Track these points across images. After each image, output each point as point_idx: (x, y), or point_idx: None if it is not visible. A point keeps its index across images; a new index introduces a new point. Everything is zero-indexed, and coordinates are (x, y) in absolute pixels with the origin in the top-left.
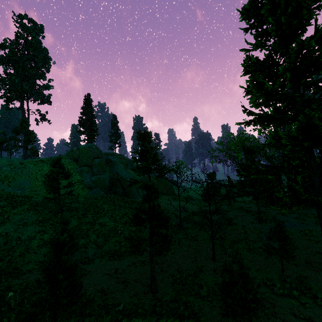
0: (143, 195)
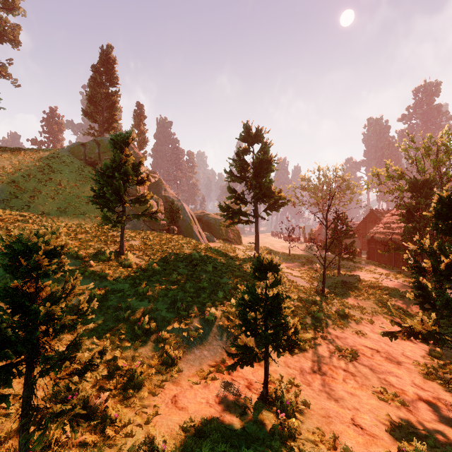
0: None
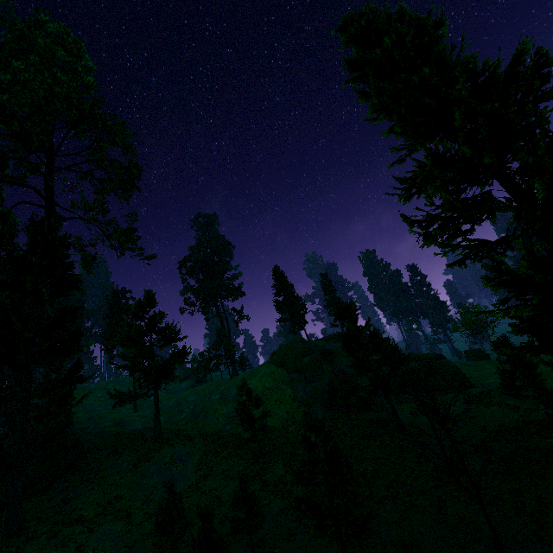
0: (301, 440)
